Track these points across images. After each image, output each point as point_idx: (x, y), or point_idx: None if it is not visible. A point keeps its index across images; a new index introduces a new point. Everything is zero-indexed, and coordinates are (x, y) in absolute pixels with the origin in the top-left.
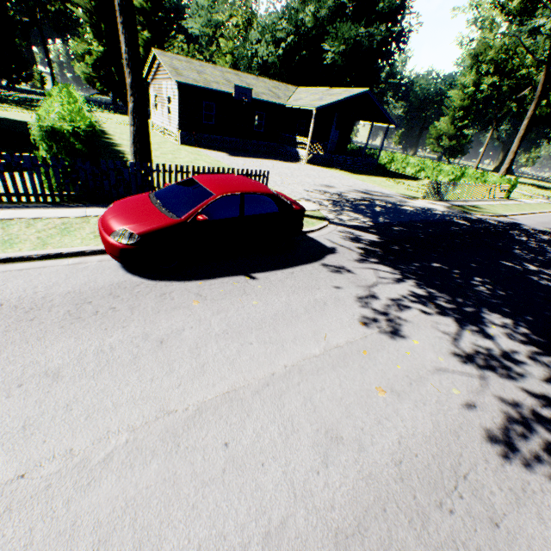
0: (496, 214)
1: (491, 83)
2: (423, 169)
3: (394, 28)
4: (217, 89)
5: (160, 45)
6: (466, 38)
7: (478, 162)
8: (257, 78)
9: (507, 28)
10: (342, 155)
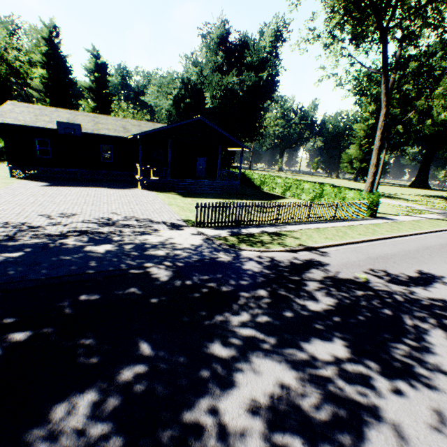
0: (292, 247)
1: (373, 111)
2: (288, 188)
3: (262, 74)
4: (40, 125)
5: (103, 110)
6: (344, 80)
7: (378, 179)
8: (122, 119)
9: (376, 67)
10: (198, 179)
